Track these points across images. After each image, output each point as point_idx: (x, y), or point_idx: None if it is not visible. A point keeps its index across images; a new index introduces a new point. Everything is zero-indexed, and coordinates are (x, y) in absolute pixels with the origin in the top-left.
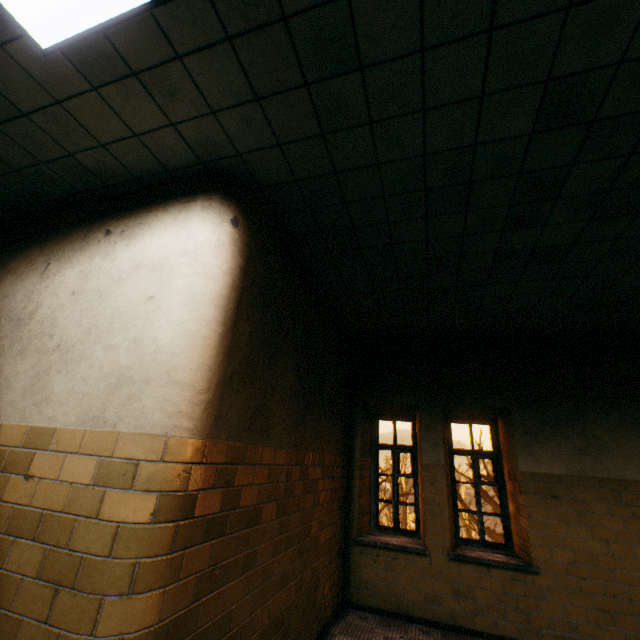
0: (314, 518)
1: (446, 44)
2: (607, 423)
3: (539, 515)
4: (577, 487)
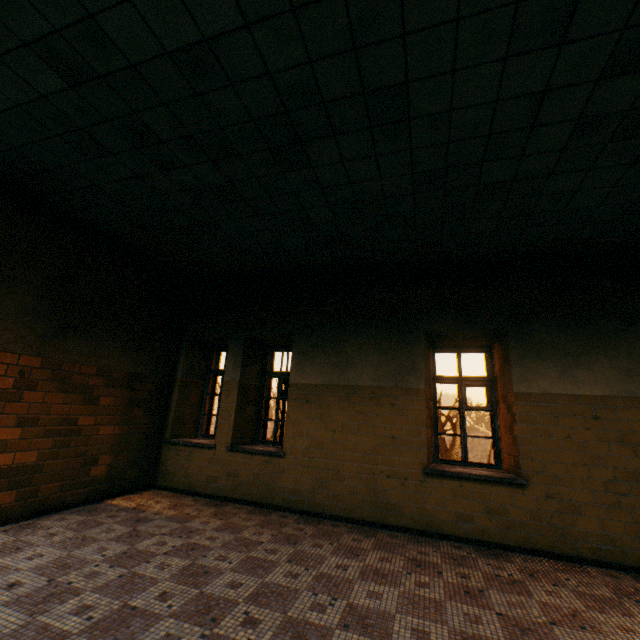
0: (87, 414)
1: None
2: (358, 343)
3: (295, 415)
4: (325, 393)
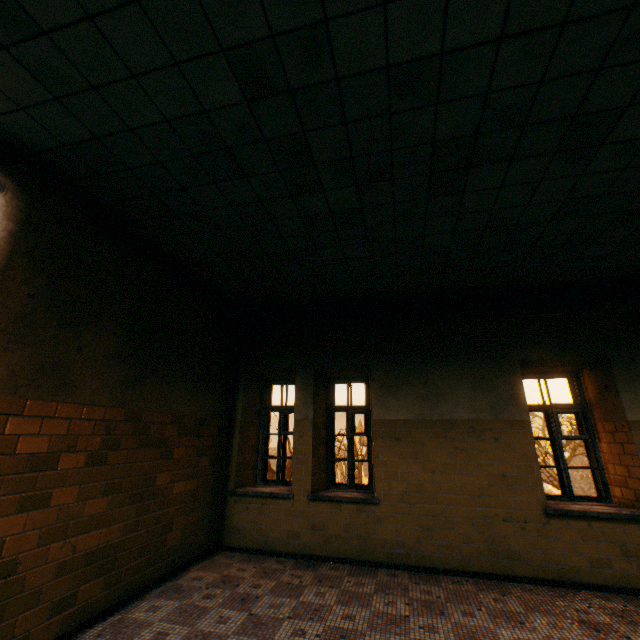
0: (163, 470)
1: (108, 12)
2: (446, 373)
3: (384, 455)
4: (417, 429)
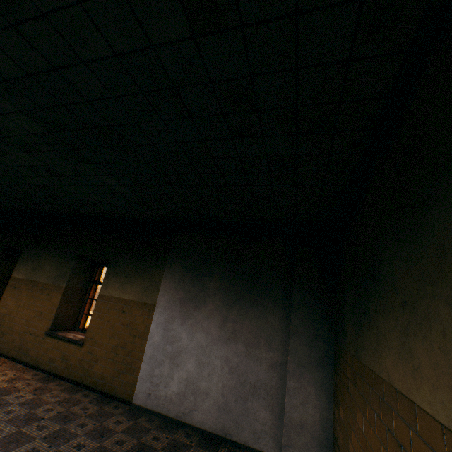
0: None
1: None
2: (48, 257)
3: (7, 295)
4: (24, 284)
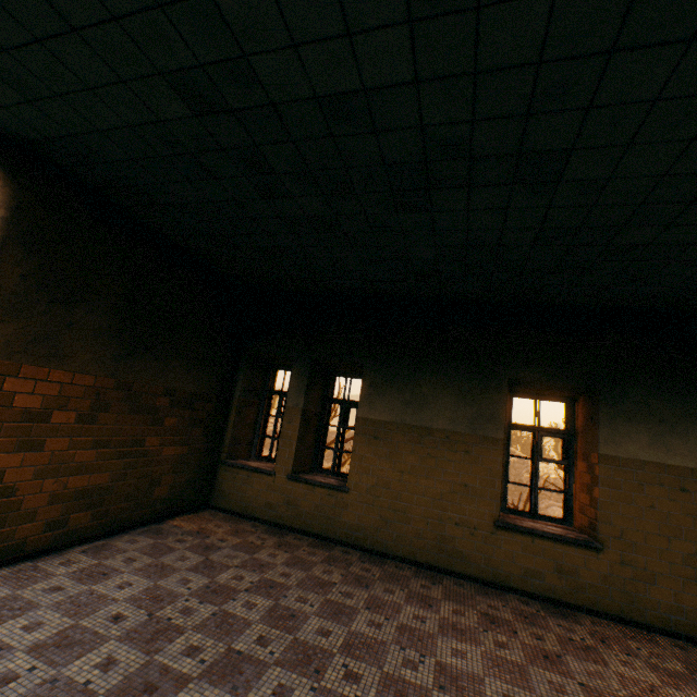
0: (153, 435)
1: (53, 38)
2: (434, 382)
3: (361, 451)
4: (395, 432)
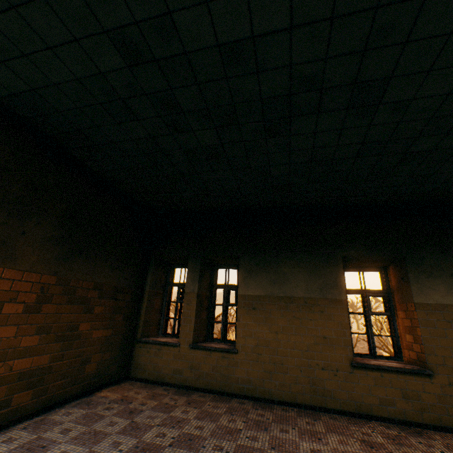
0: (85, 321)
1: (24, 4)
2: (291, 264)
3: (244, 319)
4: (267, 302)
